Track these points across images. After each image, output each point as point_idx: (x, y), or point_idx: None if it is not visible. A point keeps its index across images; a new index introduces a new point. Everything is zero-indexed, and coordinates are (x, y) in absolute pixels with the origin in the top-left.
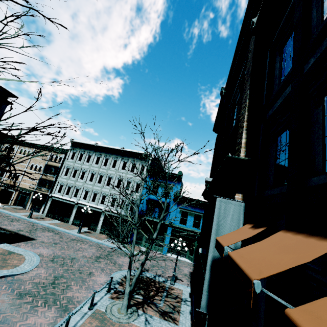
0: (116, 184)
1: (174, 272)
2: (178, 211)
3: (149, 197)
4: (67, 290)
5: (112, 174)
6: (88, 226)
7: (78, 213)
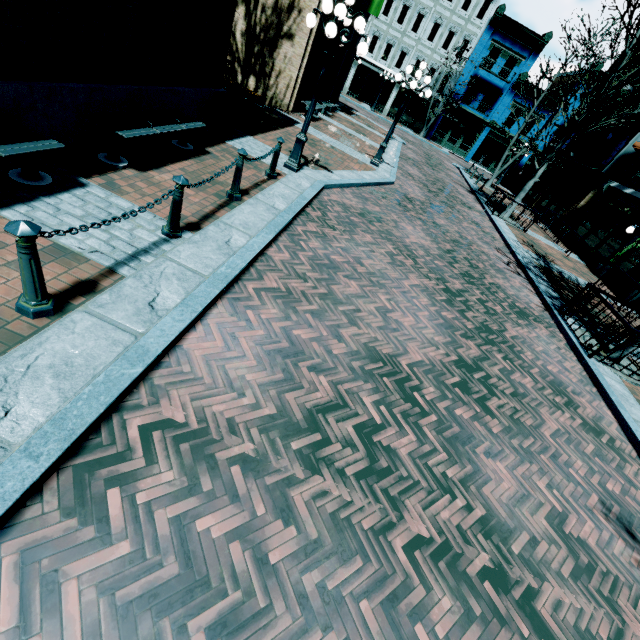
0: (429, 32)
1: (503, 175)
2: (509, 106)
3: (476, 73)
4: (444, 165)
5: (425, 9)
6: (364, 101)
7: (358, 77)
